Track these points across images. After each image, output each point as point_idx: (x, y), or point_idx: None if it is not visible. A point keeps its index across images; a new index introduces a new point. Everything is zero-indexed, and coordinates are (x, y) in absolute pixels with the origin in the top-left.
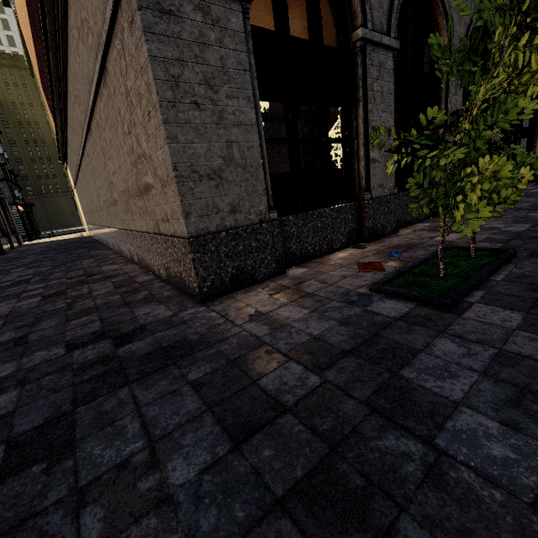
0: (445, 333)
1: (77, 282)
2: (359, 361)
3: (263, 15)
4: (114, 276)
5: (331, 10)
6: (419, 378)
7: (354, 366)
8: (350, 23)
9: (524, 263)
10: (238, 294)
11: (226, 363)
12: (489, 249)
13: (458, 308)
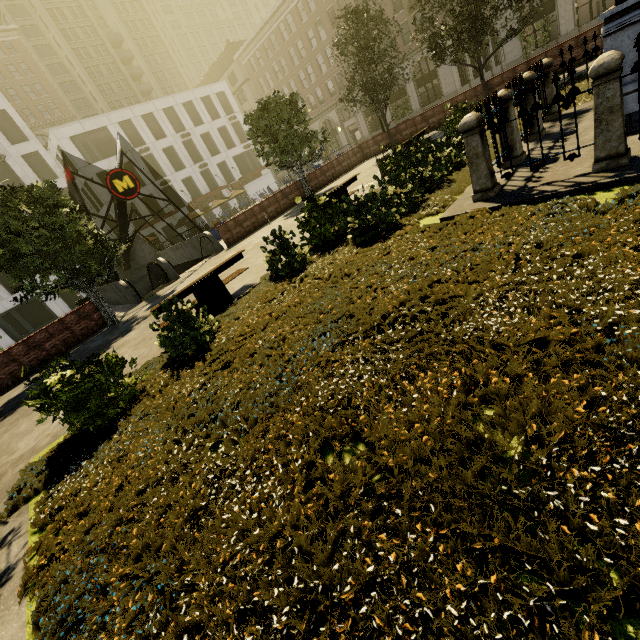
0: None
1: None
2: None
3: None
4: None
5: None
6: None
7: None
8: None
9: None
10: None
11: None
12: None
13: None
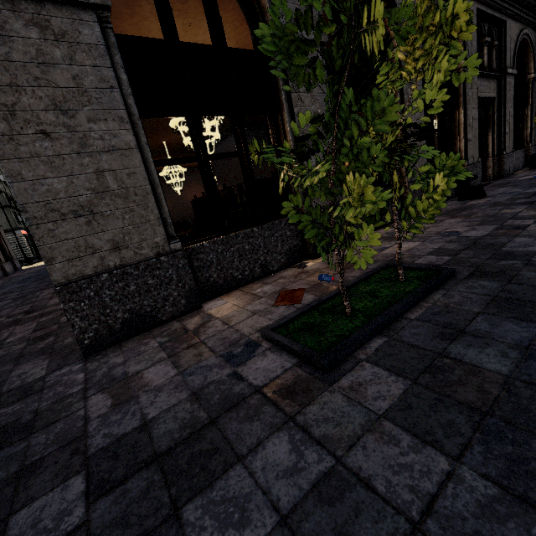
0: (293, 421)
1: (9, 323)
2: (155, 477)
3: (199, 22)
4: (49, 313)
5: (241, 8)
6: (197, 525)
7: (140, 490)
8: (261, 19)
9: (458, 288)
10: (130, 342)
11: (13, 473)
12: (426, 268)
13: (337, 371)
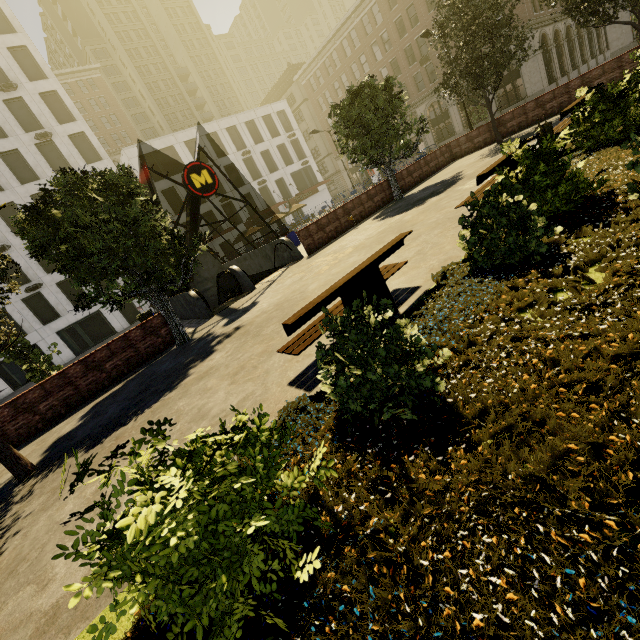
0: None
1: None
2: None
3: None
4: None
5: None
6: None
7: None
8: None
9: None
10: None
11: None
12: None
13: None
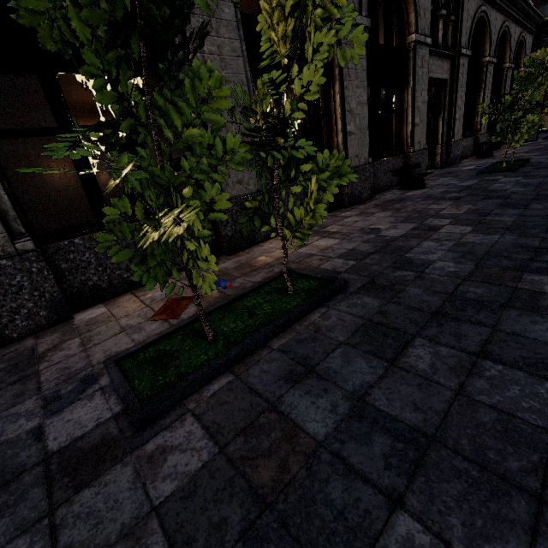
0: (50, 517)
1: None
2: None
3: None
4: None
5: None
6: None
7: None
8: None
9: (340, 306)
10: None
11: None
12: (321, 277)
13: (151, 429)
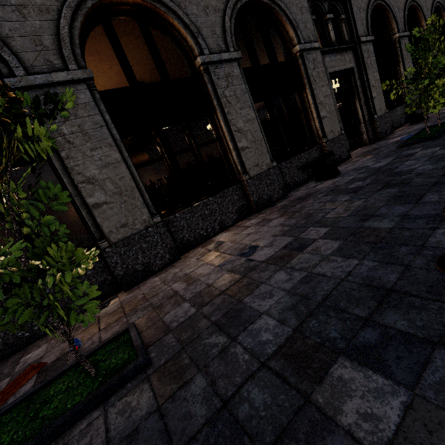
0: None
1: None
2: None
3: None
4: None
5: None
6: None
7: None
8: (1, 75)
9: (113, 409)
10: None
11: None
12: (134, 347)
13: None
